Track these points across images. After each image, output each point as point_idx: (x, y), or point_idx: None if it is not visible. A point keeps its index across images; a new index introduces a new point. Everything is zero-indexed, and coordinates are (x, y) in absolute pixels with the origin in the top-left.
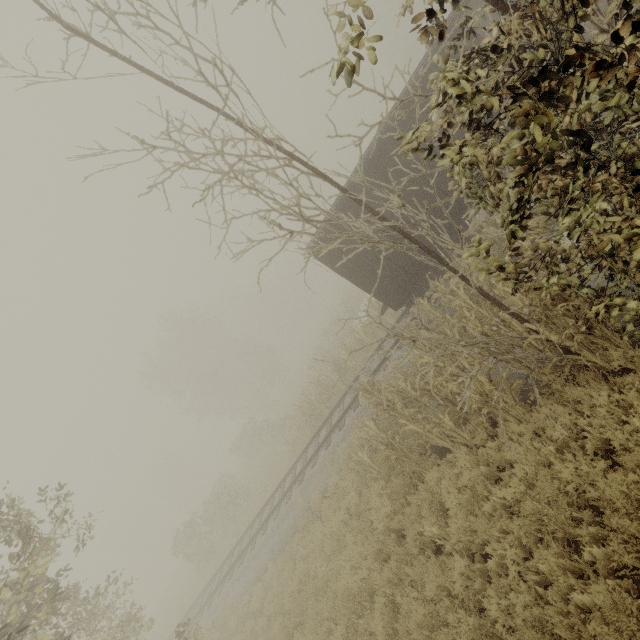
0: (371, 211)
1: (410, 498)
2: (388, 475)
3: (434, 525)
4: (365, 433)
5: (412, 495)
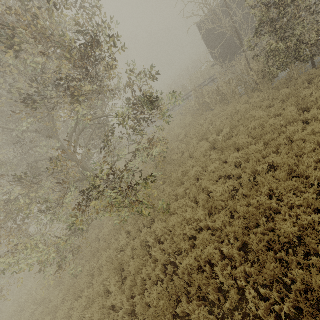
0: (231, 18)
1: (198, 118)
2: (193, 115)
3: (203, 121)
4: (189, 106)
5: (199, 117)
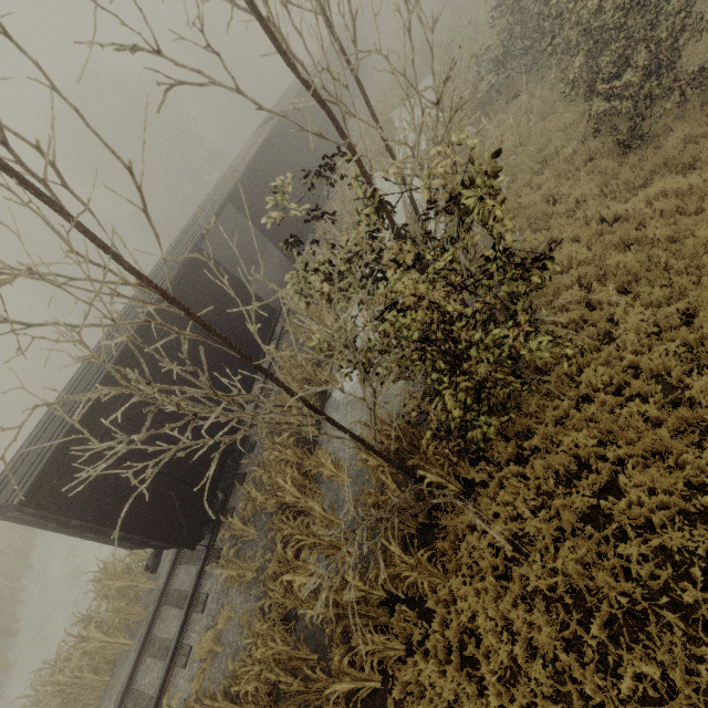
0: (278, 382)
1: None
2: None
3: None
4: None
5: None
